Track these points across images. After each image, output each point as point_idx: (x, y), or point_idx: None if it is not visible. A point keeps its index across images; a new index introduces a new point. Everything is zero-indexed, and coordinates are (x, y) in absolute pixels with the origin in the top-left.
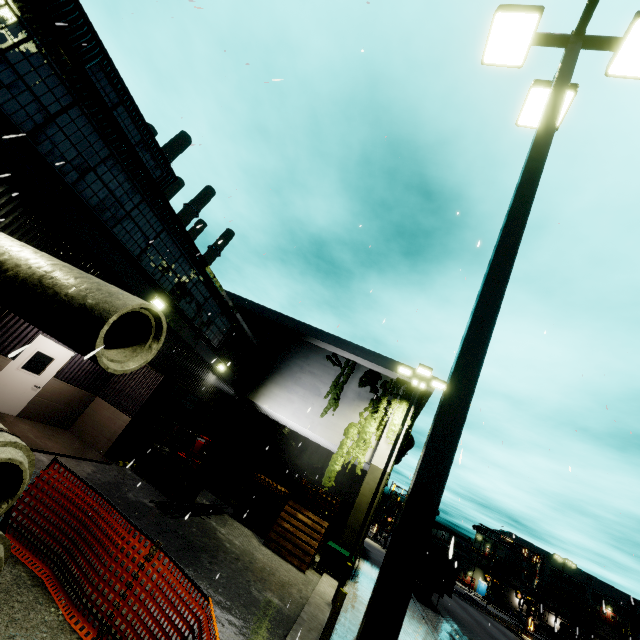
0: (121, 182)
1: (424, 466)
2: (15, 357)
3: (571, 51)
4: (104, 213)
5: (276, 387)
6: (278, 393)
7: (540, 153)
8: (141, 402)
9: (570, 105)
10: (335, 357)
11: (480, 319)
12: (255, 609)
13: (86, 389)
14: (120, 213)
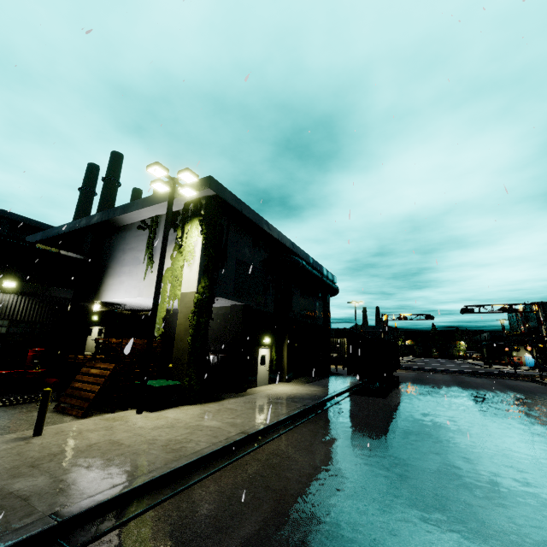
0: None
1: None
2: None
3: None
4: None
5: (110, 279)
6: (112, 283)
7: None
8: None
9: None
10: (143, 223)
11: None
12: None
13: None
14: None
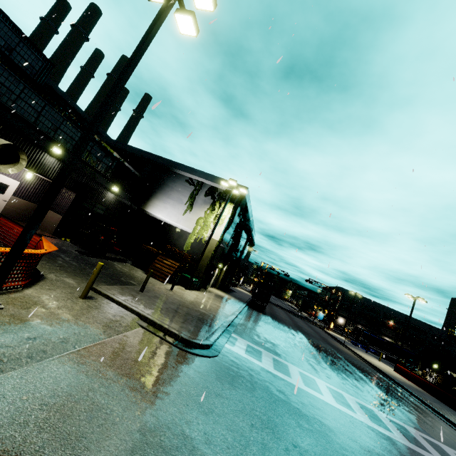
0: (7, 77)
1: (57, 176)
2: None
3: (167, 0)
4: (3, 98)
5: (157, 201)
6: (158, 204)
7: (127, 66)
8: (66, 208)
9: (193, 23)
10: (191, 180)
11: (83, 135)
12: (117, 281)
13: (34, 203)
14: (13, 97)
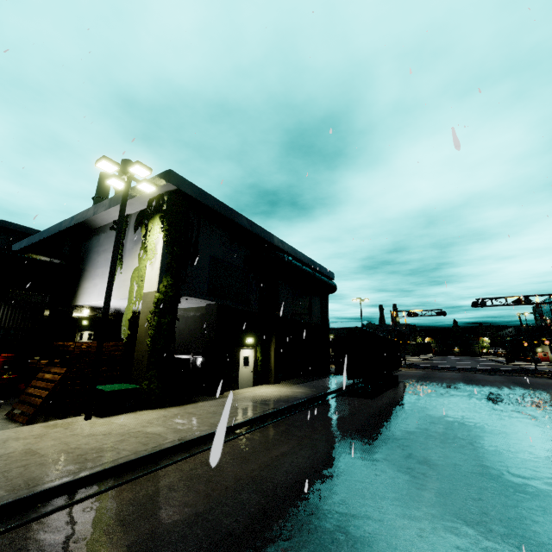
0: None
1: None
2: None
3: None
4: None
5: (86, 282)
6: (87, 286)
7: None
8: None
9: None
10: (115, 224)
11: None
12: None
13: None
14: None
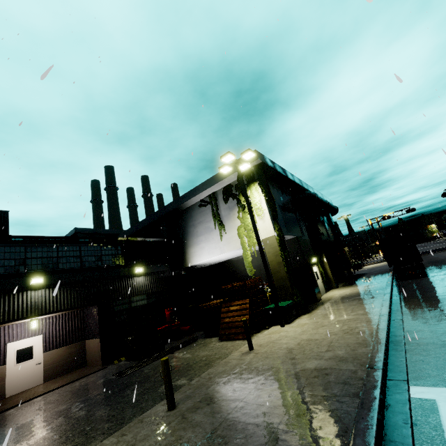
0: None
1: None
2: (6, 363)
3: None
4: None
5: (191, 248)
6: (194, 250)
7: None
8: (98, 327)
9: None
10: (203, 202)
11: None
12: (145, 403)
13: (73, 342)
14: None
